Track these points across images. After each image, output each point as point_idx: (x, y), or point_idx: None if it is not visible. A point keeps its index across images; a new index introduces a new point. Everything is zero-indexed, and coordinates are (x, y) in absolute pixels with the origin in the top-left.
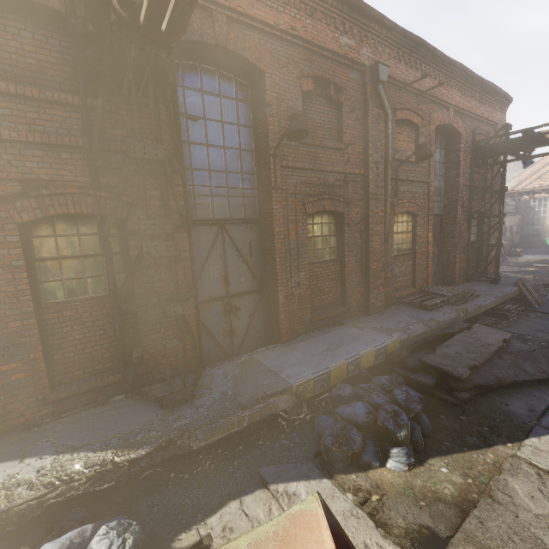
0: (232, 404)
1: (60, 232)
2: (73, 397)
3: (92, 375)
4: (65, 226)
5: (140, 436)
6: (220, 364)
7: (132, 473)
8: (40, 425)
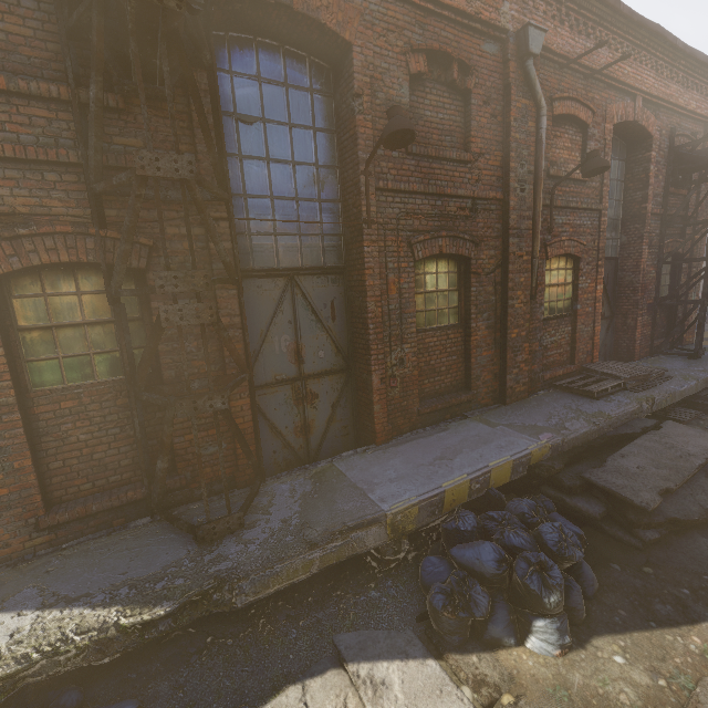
0: (296, 540)
1: (52, 289)
2: (78, 521)
3: (105, 489)
4: (59, 281)
5: (160, 585)
6: (286, 474)
7: (146, 642)
8: (32, 560)
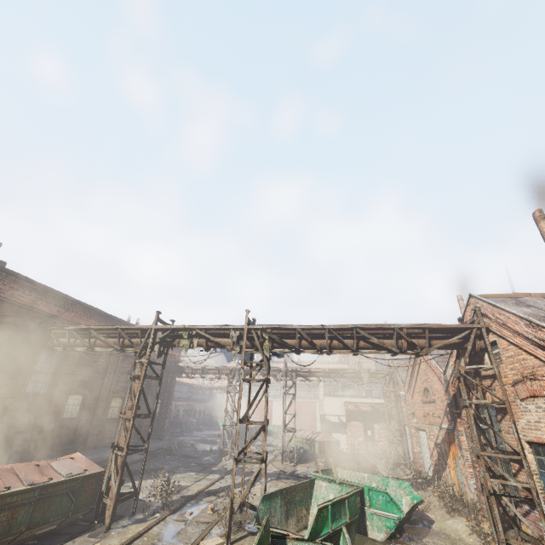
0: None
1: None
2: None
3: None
4: None
5: None
6: None
7: None
8: None
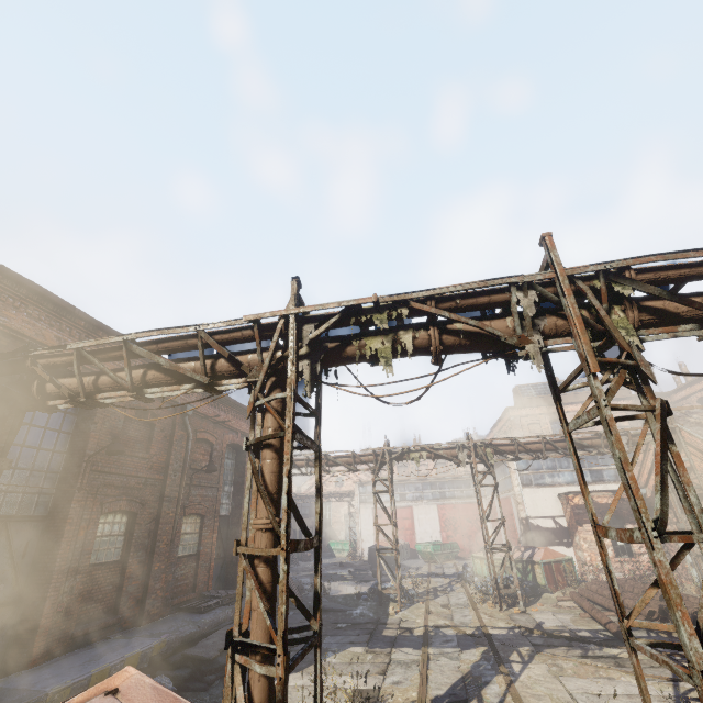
0: None
1: None
2: None
3: None
4: None
5: None
6: None
7: None
8: None
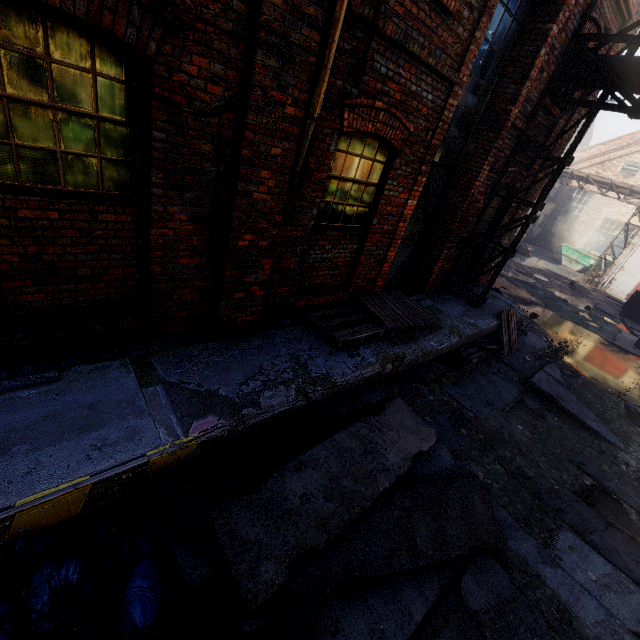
0: None
1: None
2: None
3: None
4: None
5: None
6: None
7: None
8: None
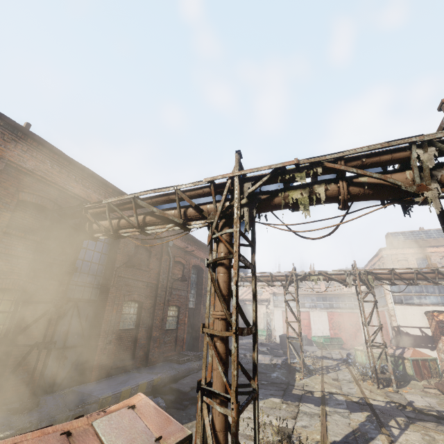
0: (63, 408)
1: None
2: None
3: None
4: None
5: (4, 426)
6: (47, 395)
7: None
8: None
